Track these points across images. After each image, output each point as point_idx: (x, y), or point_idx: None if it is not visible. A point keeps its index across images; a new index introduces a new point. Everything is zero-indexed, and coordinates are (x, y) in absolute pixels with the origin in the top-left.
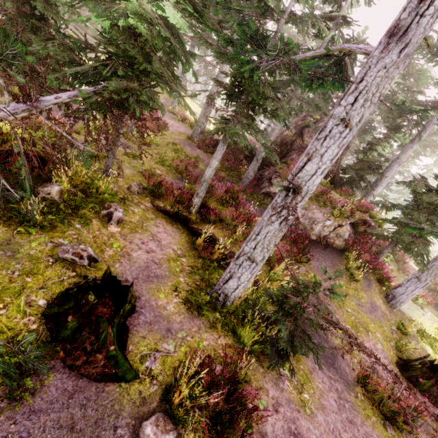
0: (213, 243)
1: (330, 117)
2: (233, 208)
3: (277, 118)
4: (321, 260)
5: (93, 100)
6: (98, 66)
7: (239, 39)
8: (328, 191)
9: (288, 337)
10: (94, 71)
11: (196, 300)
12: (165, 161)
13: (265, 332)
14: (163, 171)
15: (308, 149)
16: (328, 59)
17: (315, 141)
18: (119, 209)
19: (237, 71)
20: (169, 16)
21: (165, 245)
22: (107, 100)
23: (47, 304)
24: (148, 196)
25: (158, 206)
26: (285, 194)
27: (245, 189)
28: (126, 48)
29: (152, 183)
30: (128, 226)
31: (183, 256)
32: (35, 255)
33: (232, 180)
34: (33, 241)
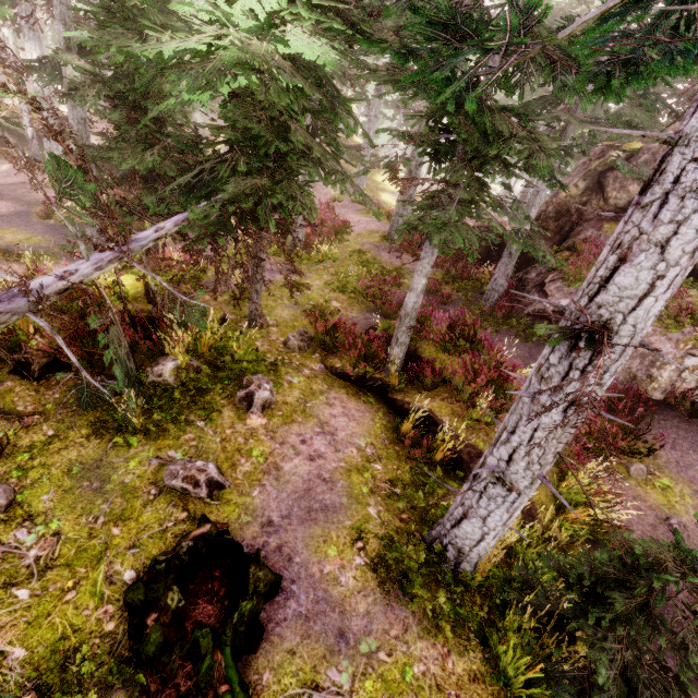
0: (433, 428)
1: (672, 144)
2: (467, 355)
3: (535, 172)
4: (685, 446)
5: (211, 221)
6: (215, 165)
7: (420, 40)
8: (680, 292)
9: (619, 685)
10: (212, 175)
11: (398, 561)
12: (346, 285)
13: (555, 653)
14: (343, 302)
15: (616, 234)
16: (647, 8)
17: (635, 212)
18: (264, 384)
19: (435, 106)
20: (303, 50)
21: (343, 440)
22: (233, 215)
23: (136, 578)
24: (318, 351)
25: (332, 367)
26: (568, 344)
27: (492, 310)
28: (246, 127)
29: (320, 330)
30: (280, 413)
31: (376, 459)
32: (132, 484)
33: (465, 297)
34: (131, 459)
